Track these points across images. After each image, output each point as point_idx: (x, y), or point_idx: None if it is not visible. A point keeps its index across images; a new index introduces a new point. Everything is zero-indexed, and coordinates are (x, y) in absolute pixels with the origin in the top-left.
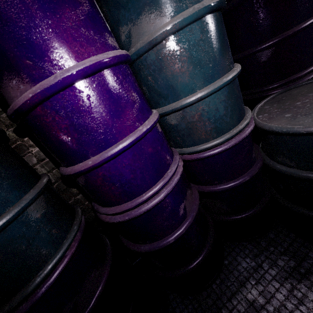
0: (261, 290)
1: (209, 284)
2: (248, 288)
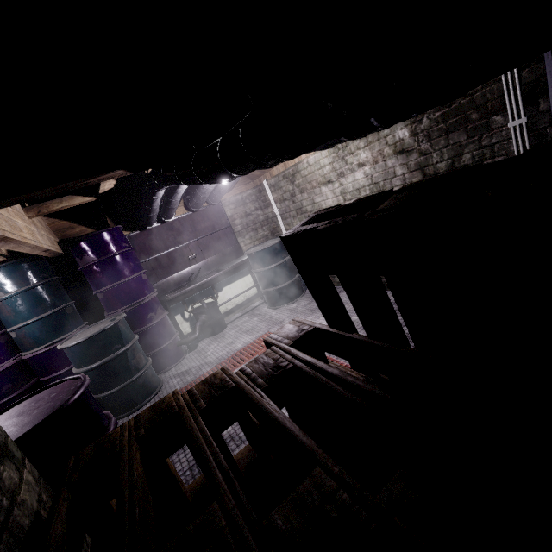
0: None
1: None
2: None
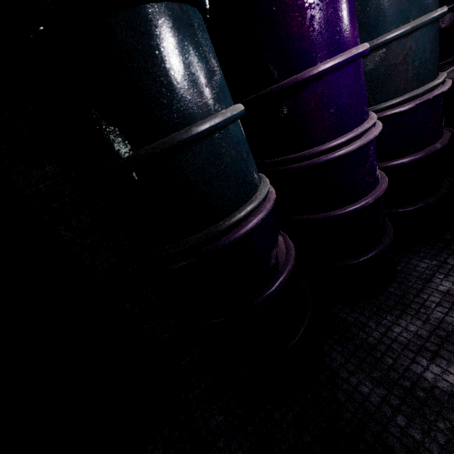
0: (453, 280)
1: (386, 286)
2: (436, 282)
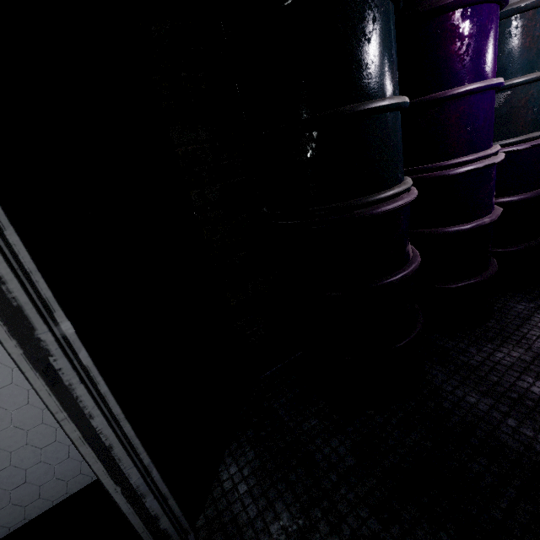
0: None
1: (485, 319)
2: (535, 320)
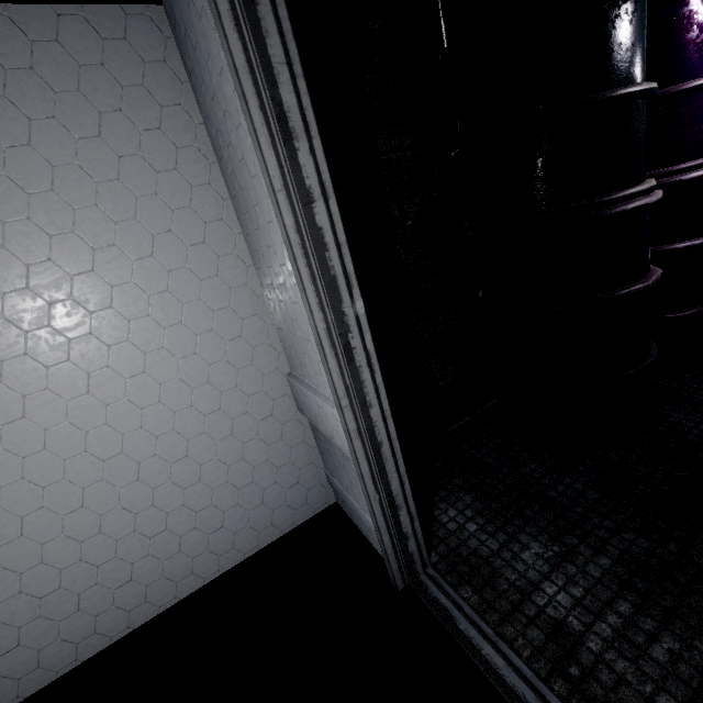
0: None
1: None
2: None
